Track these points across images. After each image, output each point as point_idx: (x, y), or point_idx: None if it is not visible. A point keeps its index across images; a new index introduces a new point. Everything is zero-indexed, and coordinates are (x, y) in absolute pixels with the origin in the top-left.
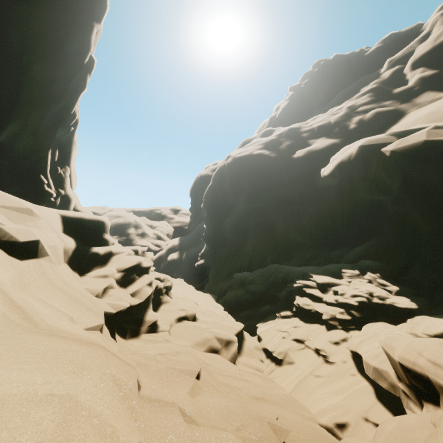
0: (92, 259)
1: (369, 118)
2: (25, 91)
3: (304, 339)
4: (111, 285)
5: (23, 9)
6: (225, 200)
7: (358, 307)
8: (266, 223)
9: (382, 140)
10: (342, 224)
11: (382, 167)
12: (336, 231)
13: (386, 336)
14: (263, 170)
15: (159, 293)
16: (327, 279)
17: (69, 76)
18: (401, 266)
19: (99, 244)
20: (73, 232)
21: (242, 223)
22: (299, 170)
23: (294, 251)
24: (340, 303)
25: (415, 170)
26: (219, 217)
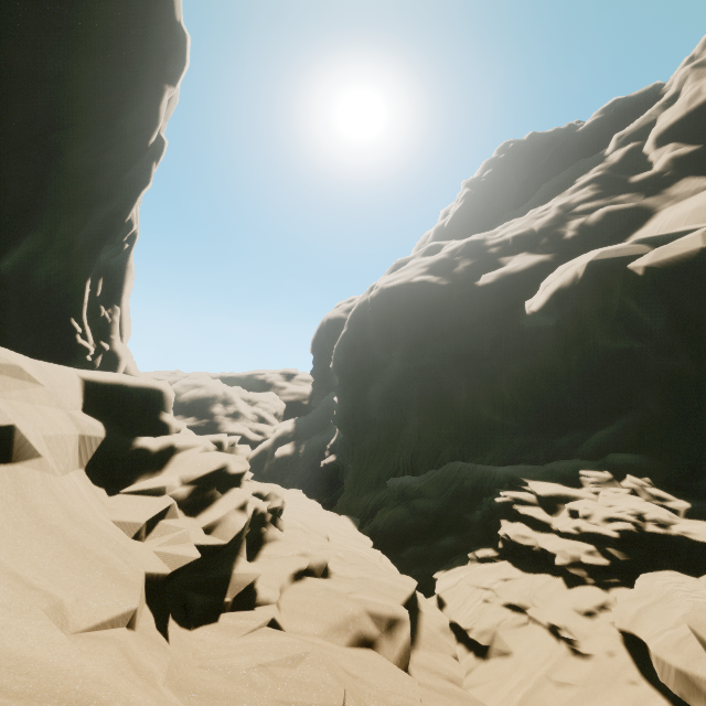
0: (135, 461)
1: (596, 220)
2: (53, 187)
3: (526, 604)
4: (166, 512)
5: (57, 64)
6: (368, 356)
7: (619, 542)
8: (437, 393)
9: (626, 252)
10: (570, 391)
11: (632, 293)
12: (560, 403)
13: (695, 605)
14: (429, 307)
15: (260, 523)
16: (555, 489)
17: (124, 164)
18: (686, 464)
19: (152, 432)
20: (103, 411)
21: (398, 392)
22: (488, 305)
23: (489, 439)
24: (586, 534)
25: (691, 297)
26: (359, 384)
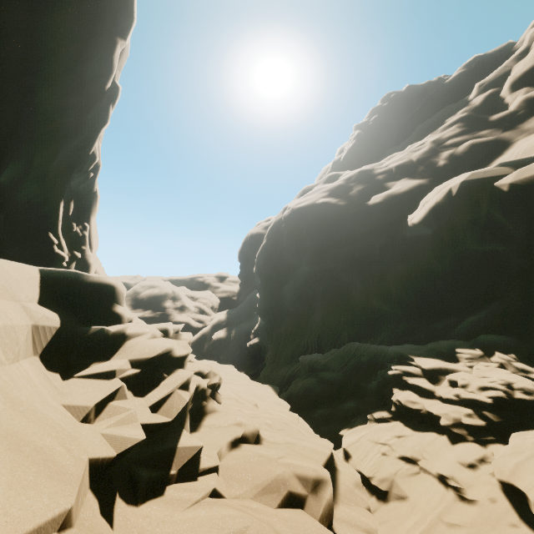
0: (89, 348)
1: (463, 151)
2: (28, 123)
3: (417, 457)
4: (116, 394)
5: (25, 16)
6: (283, 261)
7: (493, 406)
8: (337, 289)
9: (492, 173)
10: (445, 286)
11: (498, 206)
12: (437, 296)
13: None
14: (330, 222)
15: (201, 397)
16: (437, 364)
17: (86, 106)
18: None
19: (106, 322)
20: (60, 303)
21: (306, 289)
22: (377, 220)
23: (379, 324)
24: (464, 400)
25: None
26: (276, 283)
